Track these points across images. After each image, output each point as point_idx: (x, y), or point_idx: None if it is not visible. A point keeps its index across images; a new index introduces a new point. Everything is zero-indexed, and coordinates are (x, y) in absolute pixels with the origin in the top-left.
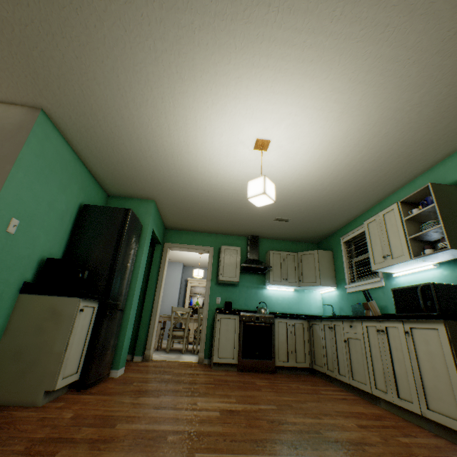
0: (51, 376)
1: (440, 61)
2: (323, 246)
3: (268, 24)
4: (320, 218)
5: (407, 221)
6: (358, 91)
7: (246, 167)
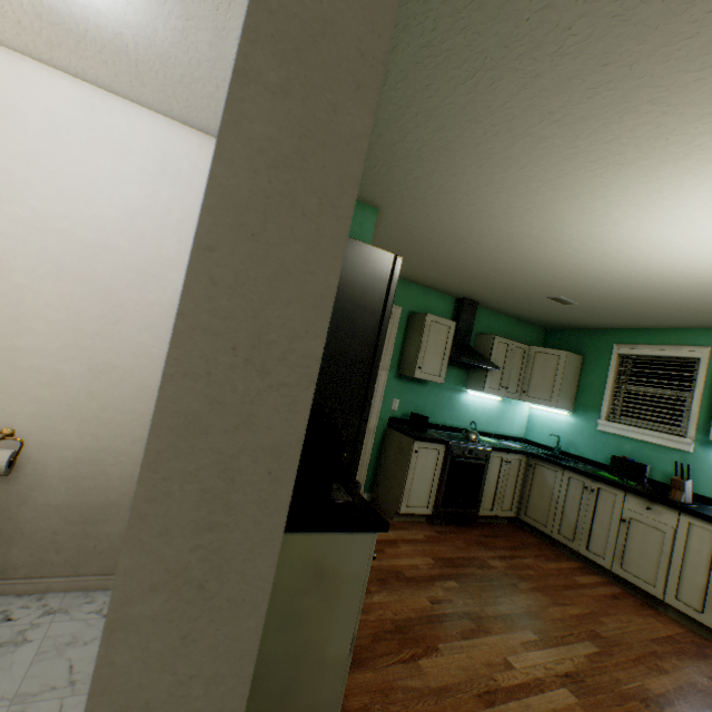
0: (326, 709)
1: None
2: (562, 341)
3: None
4: (619, 315)
5: None
6: None
7: (691, 235)
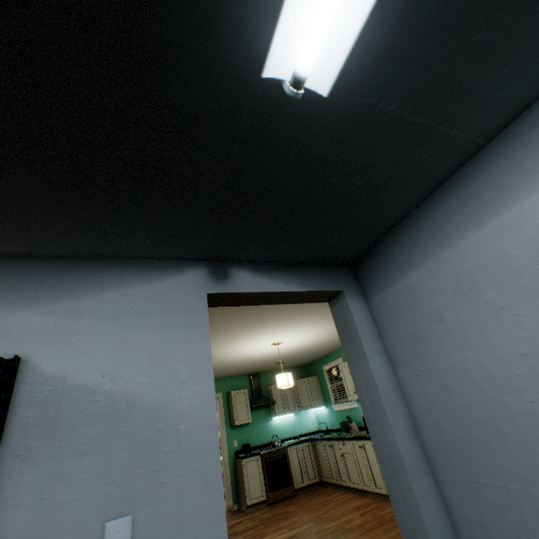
0: None
1: None
2: (310, 370)
3: (291, 321)
4: (307, 357)
5: None
6: (330, 325)
7: (263, 350)
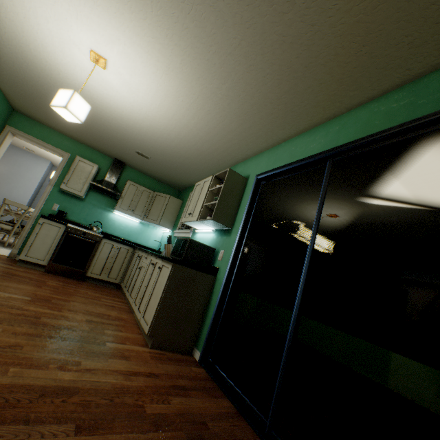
0: None
1: (234, 64)
2: (181, 195)
3: None
4: (176, 168)
5: (211, 192)
6: (177, 53)
7: (90, 78)
